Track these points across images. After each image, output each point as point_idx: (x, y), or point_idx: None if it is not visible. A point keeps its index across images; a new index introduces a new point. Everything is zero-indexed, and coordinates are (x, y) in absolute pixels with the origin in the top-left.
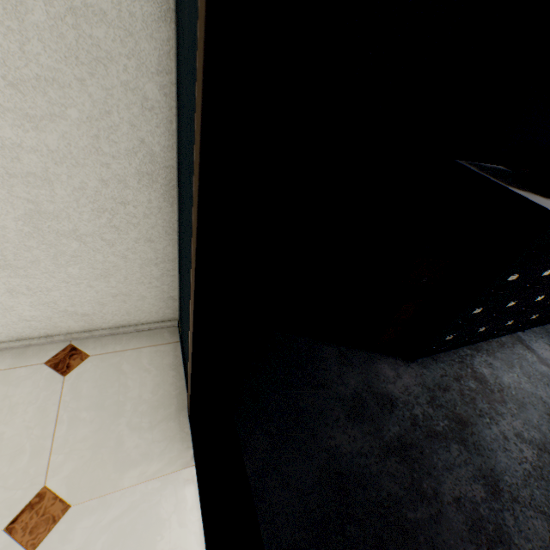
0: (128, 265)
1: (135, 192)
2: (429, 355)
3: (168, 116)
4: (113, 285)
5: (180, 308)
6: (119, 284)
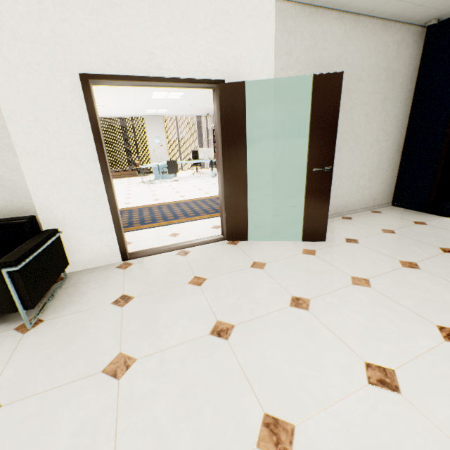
0: (387, 178)
1: (394, 155)
2: None
3: (403, 136)
4: (382, 187)
5: (394, 196)
6: (384, 186)
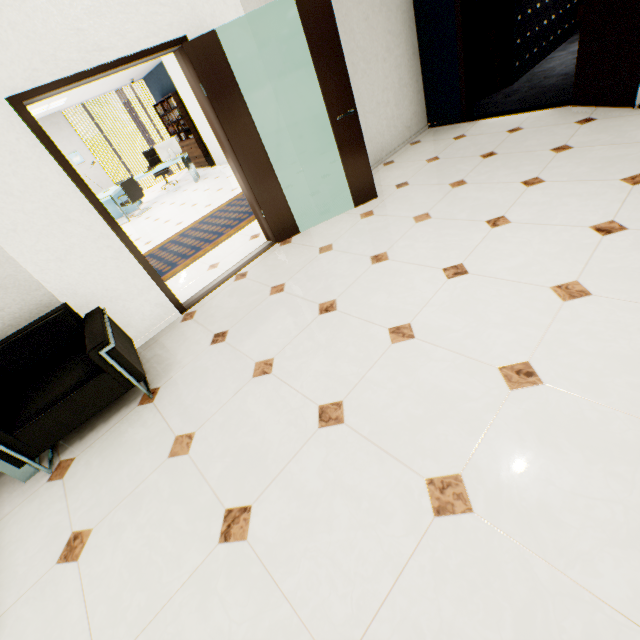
0: (414, 96)
1: (412, 62)
2: (516, 81)
3: (414, 32)
4: (412, 109)
5: (428, 115)
6: (413, 107)
